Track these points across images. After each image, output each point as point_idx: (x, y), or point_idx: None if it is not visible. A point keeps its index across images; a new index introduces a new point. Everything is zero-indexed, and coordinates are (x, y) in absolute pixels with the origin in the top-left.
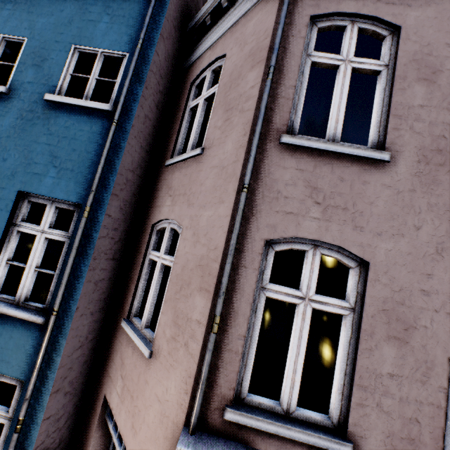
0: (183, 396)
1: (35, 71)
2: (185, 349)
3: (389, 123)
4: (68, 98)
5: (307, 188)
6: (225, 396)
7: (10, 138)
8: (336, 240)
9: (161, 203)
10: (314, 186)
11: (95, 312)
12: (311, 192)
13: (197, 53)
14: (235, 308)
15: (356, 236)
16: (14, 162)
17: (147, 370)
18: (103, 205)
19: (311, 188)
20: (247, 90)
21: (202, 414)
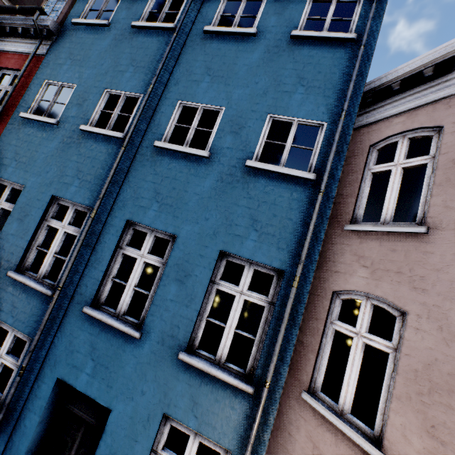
0: None
1: (233, 137)
2: None
3: None
4: (270, 165)
5: None
6: None
7: (211, 198)
8: None
9: (346, 270)
10: None
11: None
12: None
13: (374, 115)
14: None
15: None
16: (215, 222)
17: None
18: (307, 275)
19: None
20: None
21: None
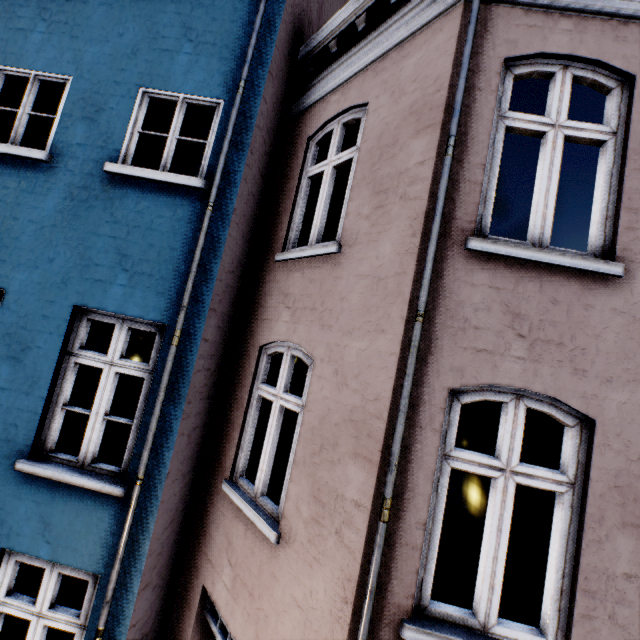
0: (340, 605)
1: (87, 127)
2: (338, 538)
3: (620, 220)
4: (140, 170)
5: (506, 315)
6: (400, 607)
7: (57, 227)
8: (548, 389)
9: (272, 316)
10: (516, 312)
11: (187, 473)
12: (511, 320)
13: (315, 93)
14: (410, 485)
15: (576, 383)
16: (65, 264)
17: (273, 560)
18: (197, 326)
19: (512, 315)
20: (411, 166)
21: (369, 631)
